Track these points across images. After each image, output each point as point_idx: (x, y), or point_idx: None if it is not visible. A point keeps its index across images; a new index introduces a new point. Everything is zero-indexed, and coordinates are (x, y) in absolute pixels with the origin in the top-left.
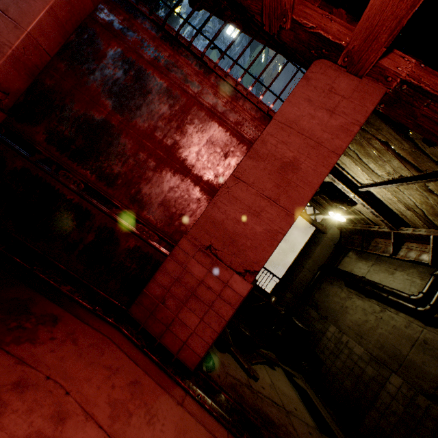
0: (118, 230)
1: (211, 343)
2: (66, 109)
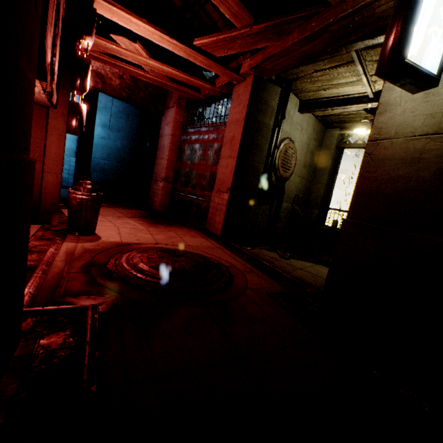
0: (200, 203)
1: (222, 223)
2: (181, 173)
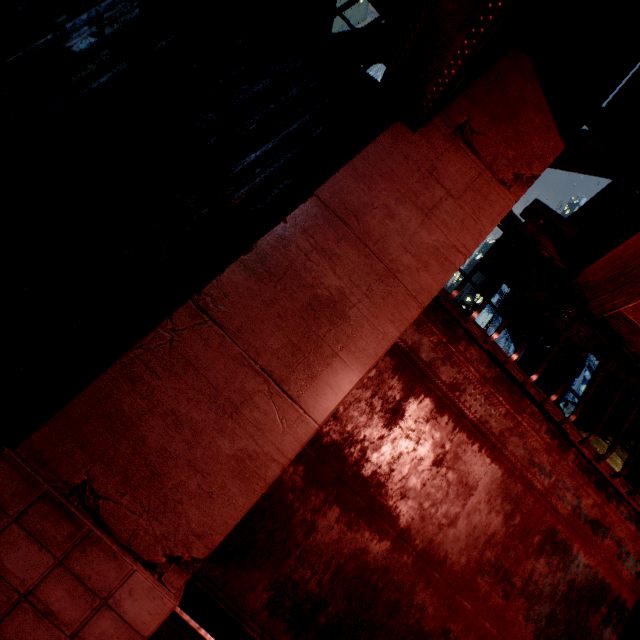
0: None
1: None
2: (317, 526)
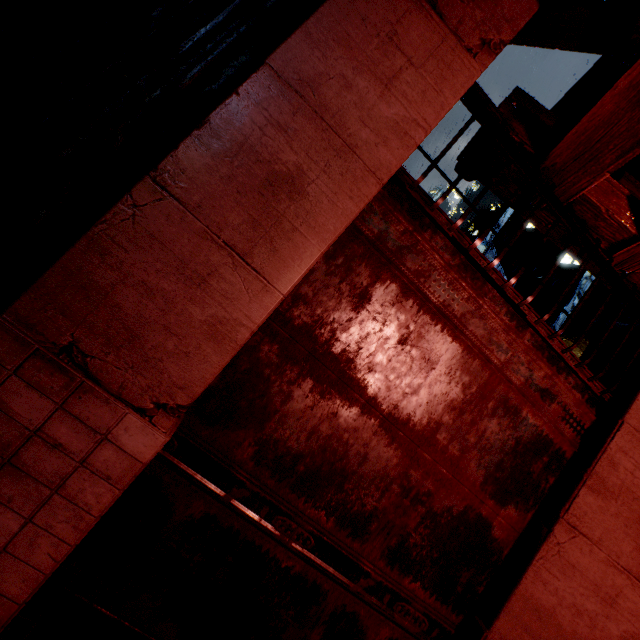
0: (363, 615)
1: None
2: (293, 395)
